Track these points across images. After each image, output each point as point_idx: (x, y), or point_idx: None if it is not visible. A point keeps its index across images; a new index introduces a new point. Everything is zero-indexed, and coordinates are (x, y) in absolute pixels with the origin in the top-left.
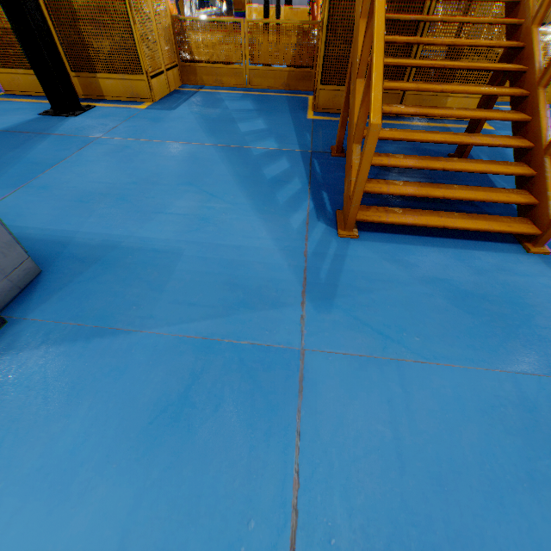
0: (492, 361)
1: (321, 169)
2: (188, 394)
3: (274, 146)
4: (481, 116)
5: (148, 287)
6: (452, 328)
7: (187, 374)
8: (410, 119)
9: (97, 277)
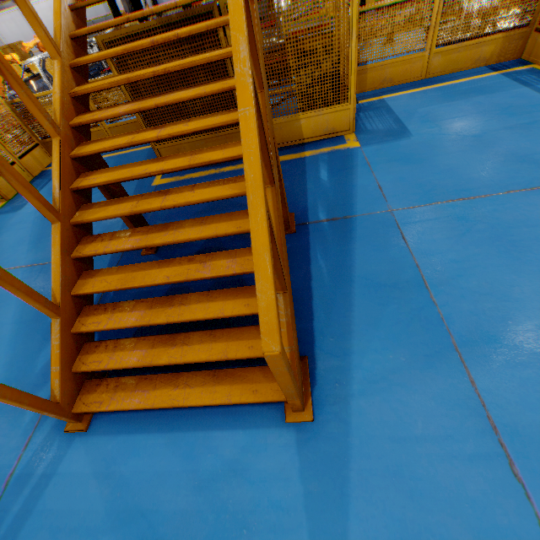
0: None
1: None
2: None
3: None
4: (210, 235)
5: None
6: None
7: None
8: None
9: None
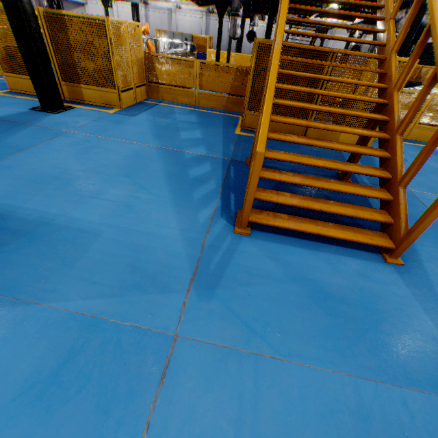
0: (339, 363)
1: (235, 174)
2: (59, 372)
3: (203, 152)
4: (354, 151)
5: (61, 262)
6: (310, 327)
7: (66, 350)
8: None
9: (22, 249)
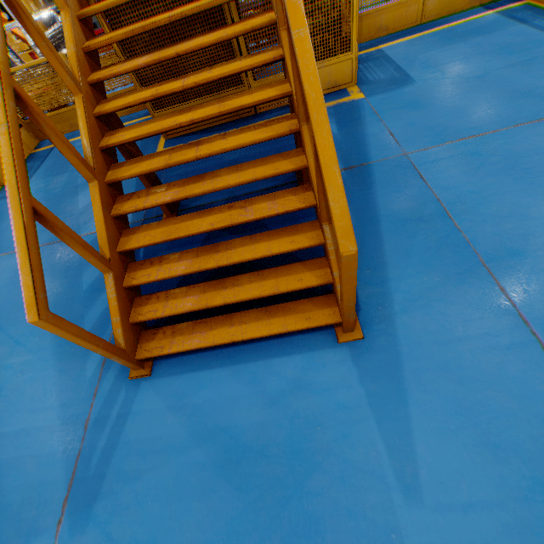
0: None
1: (145, 251)
2: None
3: None
4: (249, 180)
5: None
6: (210, 525)
7: None
8: (269, 113)
9: None
